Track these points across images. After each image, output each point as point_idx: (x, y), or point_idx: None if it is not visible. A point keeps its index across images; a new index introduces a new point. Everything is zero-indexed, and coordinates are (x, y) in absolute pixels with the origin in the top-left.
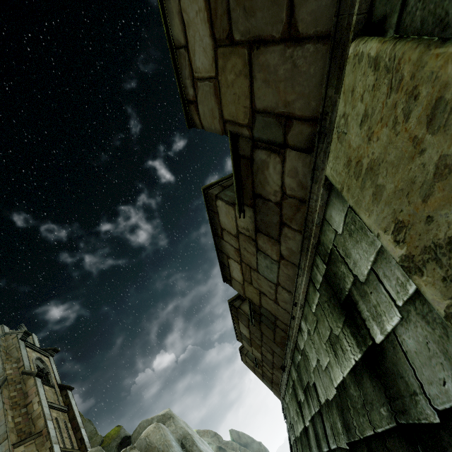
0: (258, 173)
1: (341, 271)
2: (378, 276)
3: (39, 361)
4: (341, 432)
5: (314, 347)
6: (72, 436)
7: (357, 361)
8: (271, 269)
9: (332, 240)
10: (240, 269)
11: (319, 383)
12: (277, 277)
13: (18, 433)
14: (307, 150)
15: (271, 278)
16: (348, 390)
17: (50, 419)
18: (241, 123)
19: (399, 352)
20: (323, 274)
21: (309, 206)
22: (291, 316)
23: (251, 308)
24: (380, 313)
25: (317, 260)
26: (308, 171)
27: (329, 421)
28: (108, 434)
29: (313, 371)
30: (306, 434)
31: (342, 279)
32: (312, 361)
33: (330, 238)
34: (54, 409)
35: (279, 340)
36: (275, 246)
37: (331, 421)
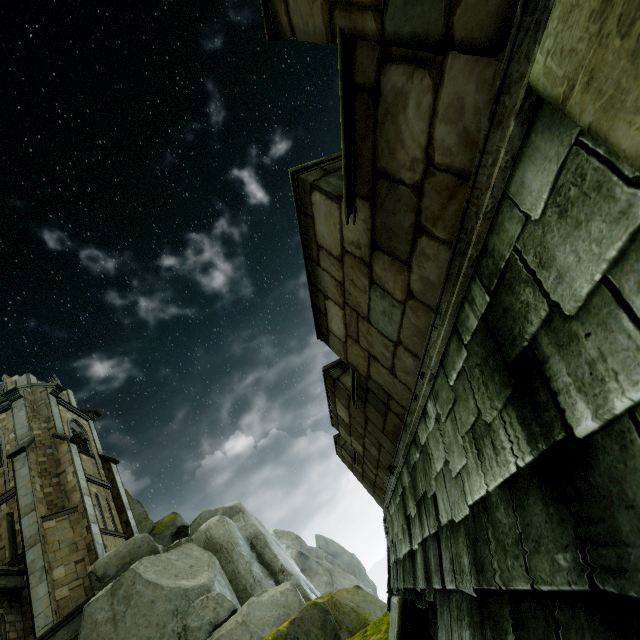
0: (387, 122)
1: (522, 301)
2: (618, 293)
3: (76, 424)
4: (467, 571)
5: (443, 441)
6: (116, 517)
7: (520, 467)
8: (390, 317)
9: (514, 239)
10: (342, 317)
11: (442, 496)
12: (399, 331)
13: (48, 506)
14: (493, 45)
15: (389, 332)
16: (492, 513)
17: (88, 495)
18: (364, 3)
19: (637, 457)
20: (482, 314)
21: (475, 185)
22: (413, 395)
23: (354, 380)
24: (602, 377)
25: (474, 289)
26: (485, 103)
27: (449, 552)
28: (161, 521)
29: (435, 478)
30: (411, 559)
31: (522, 317)
32: (436, 463)
33: (510, 235)
34: (93, 484)
35: (390, 429)
36: (402, 275)
37: (453, 552)
